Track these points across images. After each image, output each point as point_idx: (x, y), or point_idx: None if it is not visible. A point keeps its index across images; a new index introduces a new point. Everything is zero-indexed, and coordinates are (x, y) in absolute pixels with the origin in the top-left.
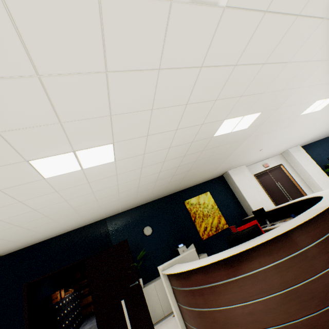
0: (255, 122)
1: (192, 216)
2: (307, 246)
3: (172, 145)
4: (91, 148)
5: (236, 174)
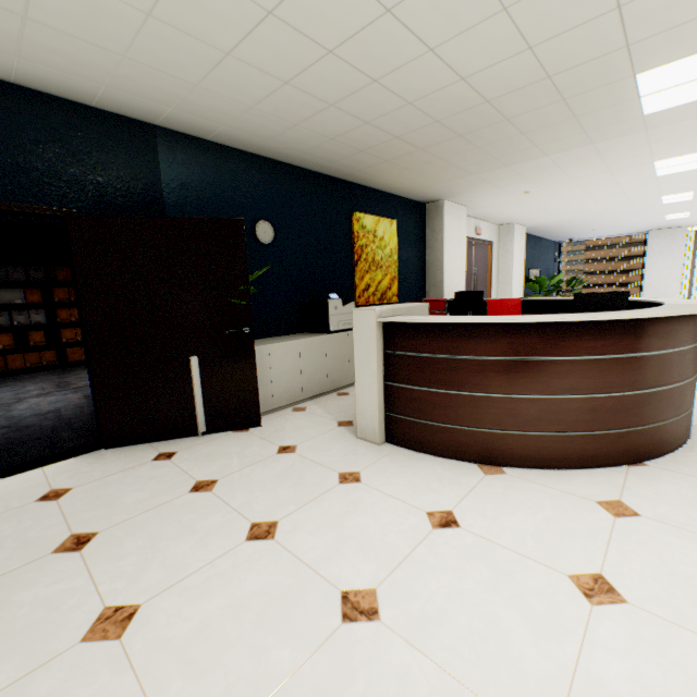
0: (664, 113)
1: (355, 252)
2: (693, 344)
3: (629, 6)
4: None
5: (451, 216)
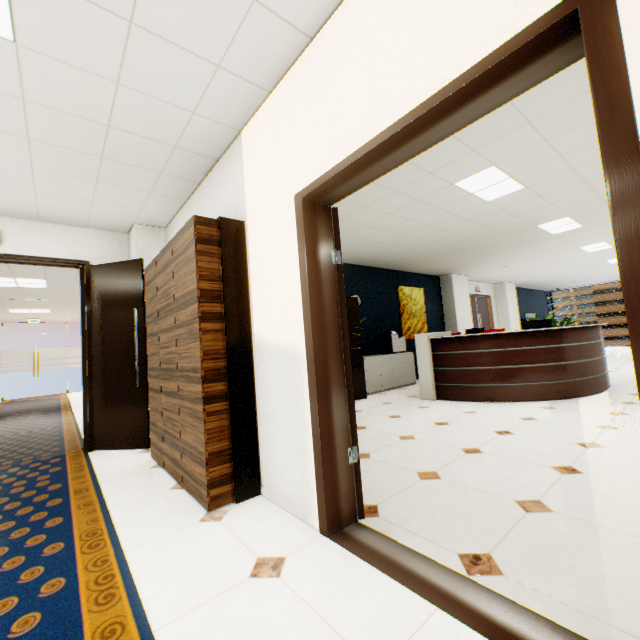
0: (564, 233)
1: (401, 308)
2: (586, 342)
3: (518, 215)
4: (515, 182)
5: (457, 282)
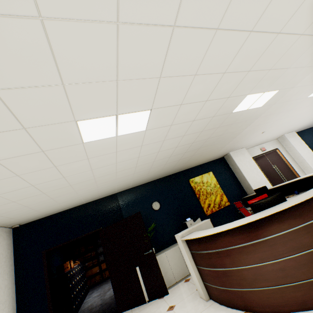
0: (270, 101)
1: (196, 194)
2: None
3: (196, 118)
4: (131, 113)
5: (237, 156)
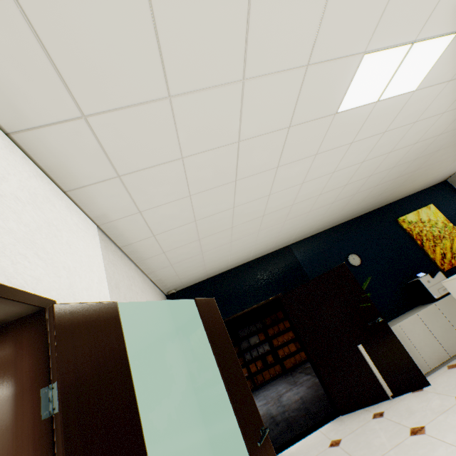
0: None
1: (415, 239)
2: None
3: None
4: (429, 41)
5: None
